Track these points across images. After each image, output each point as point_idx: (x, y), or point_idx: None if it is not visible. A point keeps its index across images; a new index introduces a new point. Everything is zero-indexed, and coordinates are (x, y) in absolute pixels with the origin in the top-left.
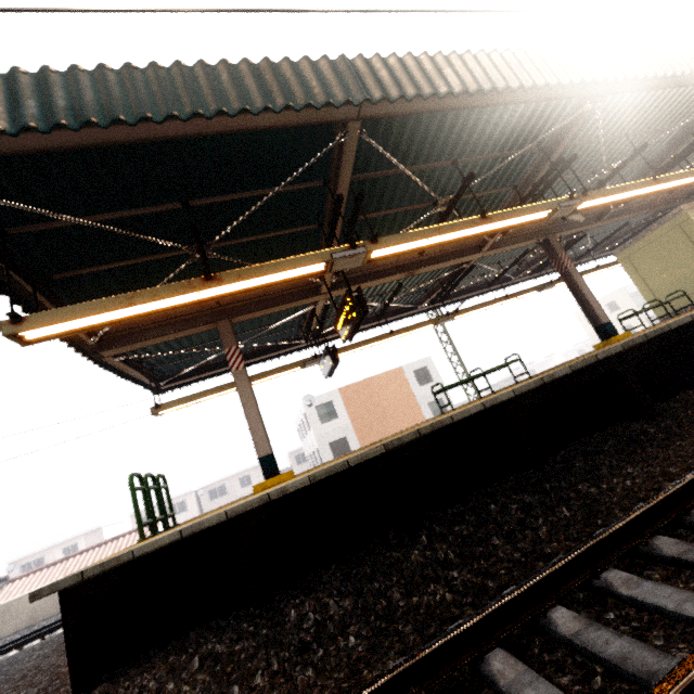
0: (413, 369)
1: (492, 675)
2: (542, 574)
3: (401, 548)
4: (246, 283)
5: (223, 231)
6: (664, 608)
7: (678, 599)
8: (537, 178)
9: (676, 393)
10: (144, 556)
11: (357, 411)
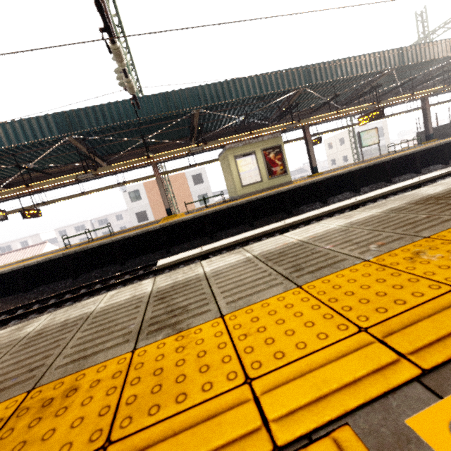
0: (192, 174)
1: None
2: None
3: None
4: None
5: None
6: None
7: None
8: (85, 151)
9: (106, 266)
10: None
11: (153, 197)
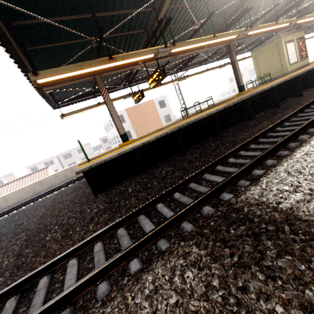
0: (158, 100)
1: (218, 169)
2: (227, 153)
3: (182, 156)
4: (124, 61)
5: (109, 31)
6: (251, 155)
7: (254, 153)
8: (235, 15)
9: (259, 112)
10: (107, 162)
11: (134, 119)
